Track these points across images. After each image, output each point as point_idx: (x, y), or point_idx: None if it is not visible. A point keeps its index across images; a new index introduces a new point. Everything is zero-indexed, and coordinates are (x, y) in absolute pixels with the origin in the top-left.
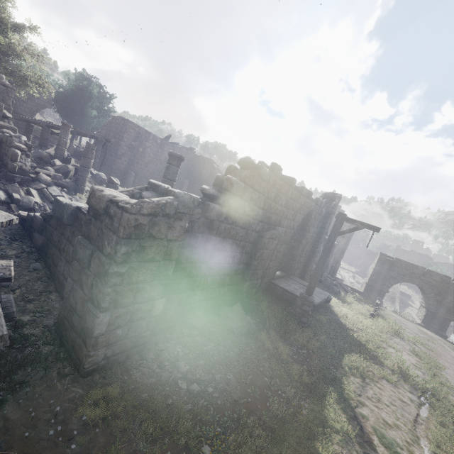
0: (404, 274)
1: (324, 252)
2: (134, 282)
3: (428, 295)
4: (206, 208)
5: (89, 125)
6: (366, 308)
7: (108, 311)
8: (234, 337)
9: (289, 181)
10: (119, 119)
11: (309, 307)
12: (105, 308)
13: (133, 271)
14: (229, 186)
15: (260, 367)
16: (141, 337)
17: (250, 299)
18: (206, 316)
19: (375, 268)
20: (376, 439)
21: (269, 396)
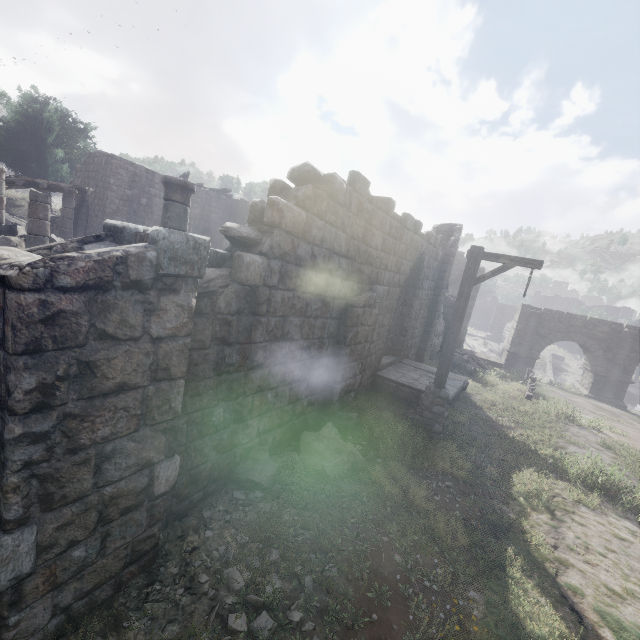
0: (559, 329)
1: (455, 315)
2: (86, 445)
3: (594, 354)
4: (237, 265)
5: (55, 175)
6: (517, 388)
7: (27, 525)
8: (330, 485)
9: (384, 205)
10: (99, 156)
11: (443, 407)
12: (16, 522)
13: (76, 422)
14: (276, 217)
15: (383, 536)
16: (141, 541)
17: (347, 409)
18: (277, 457)
19: (517, 328)
20: (611, 636)
21: (408, 594)
